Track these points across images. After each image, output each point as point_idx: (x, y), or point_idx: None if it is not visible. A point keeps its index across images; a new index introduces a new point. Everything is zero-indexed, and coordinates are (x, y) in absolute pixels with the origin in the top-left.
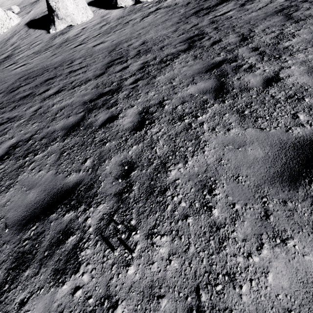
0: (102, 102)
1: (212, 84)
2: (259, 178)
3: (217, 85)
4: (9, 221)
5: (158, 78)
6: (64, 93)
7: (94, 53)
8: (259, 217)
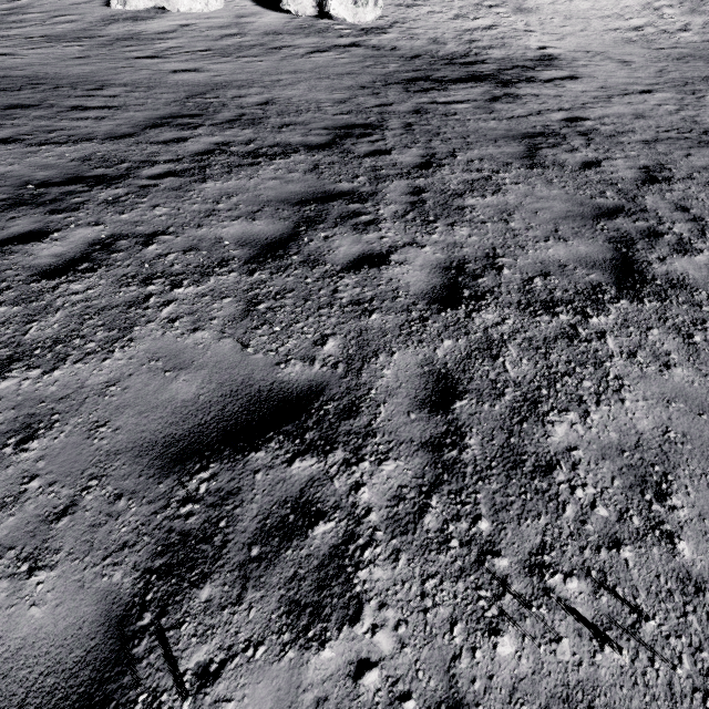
0: (56, 196)
1: (277, 231)
2: (133, 439)
3: (281, 237)
4: None
5: (209, 183)
6: (13, 147)
7: (161, 85)
8: (47, 514)
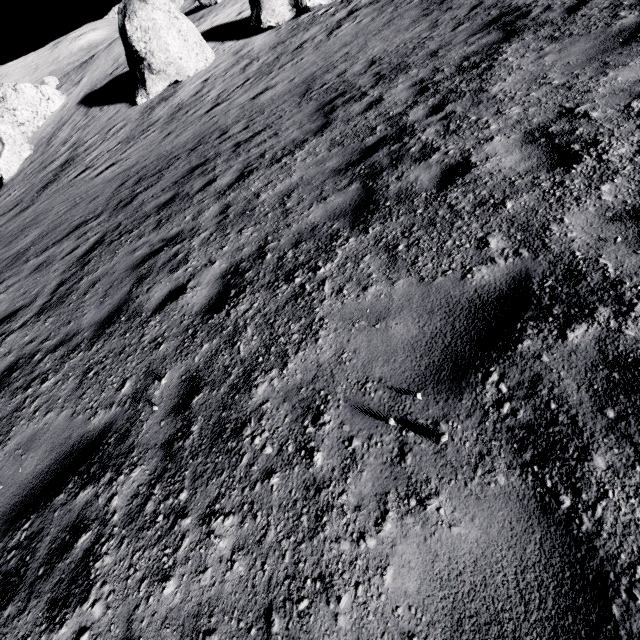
0: (389, 158)
1: None
2: None
3: None
4: (393, 383)
5: (494, 88)
6: (261, 173)
7: (264, 106)
8: None
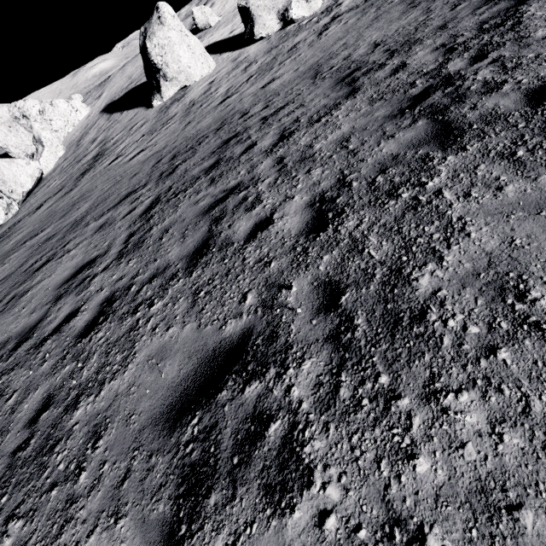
0: (448, 98)
1: None
2: None
3: None
4: None
5: (538, 33)
6: (304, 131)
7: (278, 90)
8: None
